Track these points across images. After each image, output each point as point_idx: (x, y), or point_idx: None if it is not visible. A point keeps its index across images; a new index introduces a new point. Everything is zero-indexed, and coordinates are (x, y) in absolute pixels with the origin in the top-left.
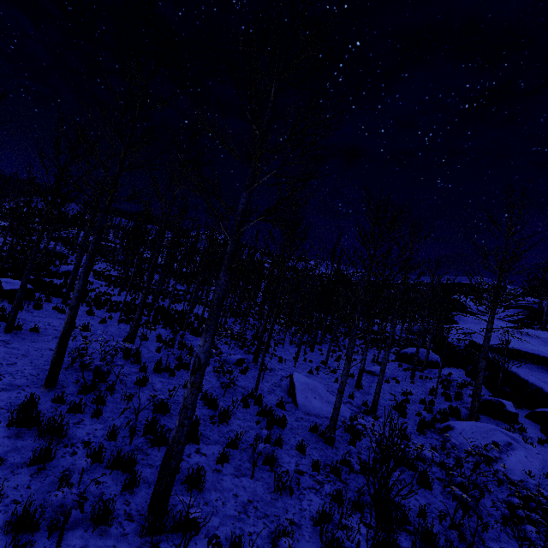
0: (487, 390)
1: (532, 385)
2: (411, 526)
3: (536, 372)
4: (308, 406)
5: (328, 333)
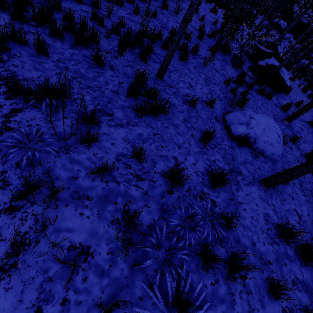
0: None
1: None
2: None
3: None
4: (280, 54)
5: None
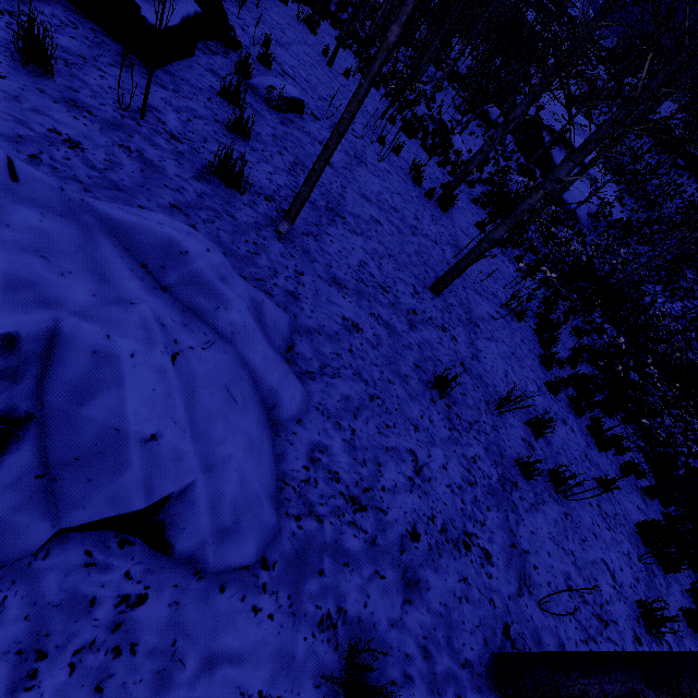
0: (525, 160)
1: (554, 165)
2: None
3: (562, 156)
4: (456, 146)
5: (410, 49)
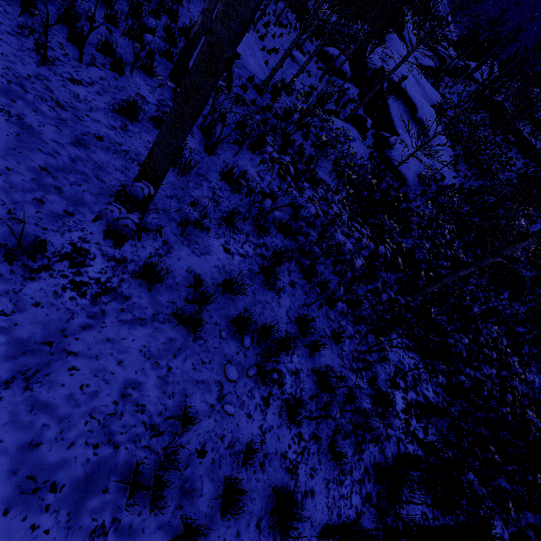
0: (363, 111)
1: (390, 118)
2: (294, 148)
3: (400, 111)
4: (245, 60)
5: None
